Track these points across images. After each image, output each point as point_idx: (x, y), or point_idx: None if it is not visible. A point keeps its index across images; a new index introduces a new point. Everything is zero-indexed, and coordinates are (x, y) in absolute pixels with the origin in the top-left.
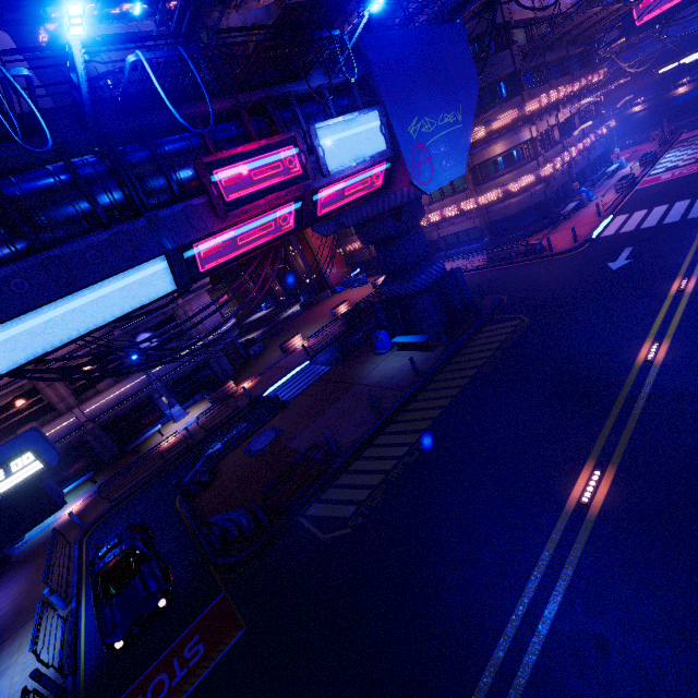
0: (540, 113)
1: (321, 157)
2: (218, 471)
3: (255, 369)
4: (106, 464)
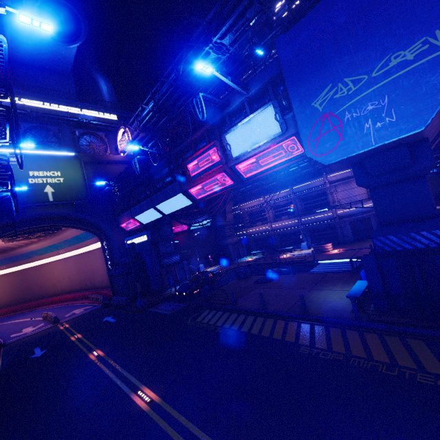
0: None
1: (227, 151)
2: (249, 278)
3: (359, 244)
4: (275, 250)
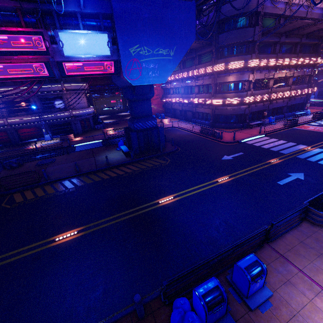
0: (262, 69)
1: (59, 47)
2: (23, 165)
3: (89, 134)
4: (13, 144)
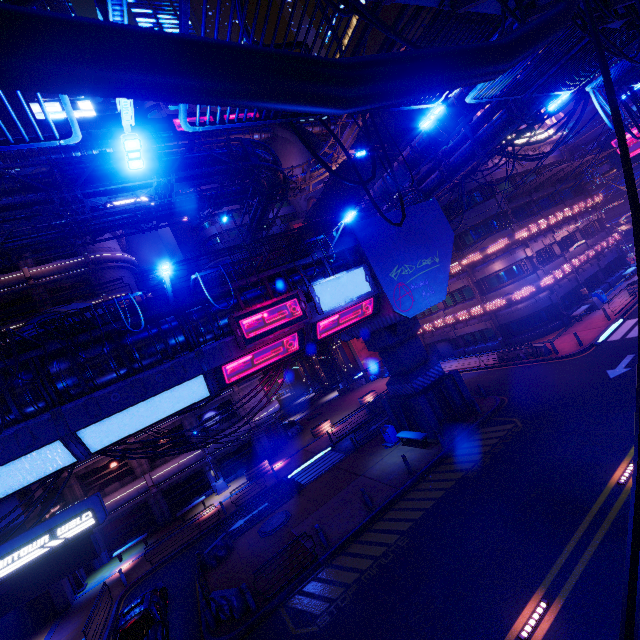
0: (534, 237)
1: (317, 303)
2: (234, 548)
3: (289, 450)
4: (159, 527)
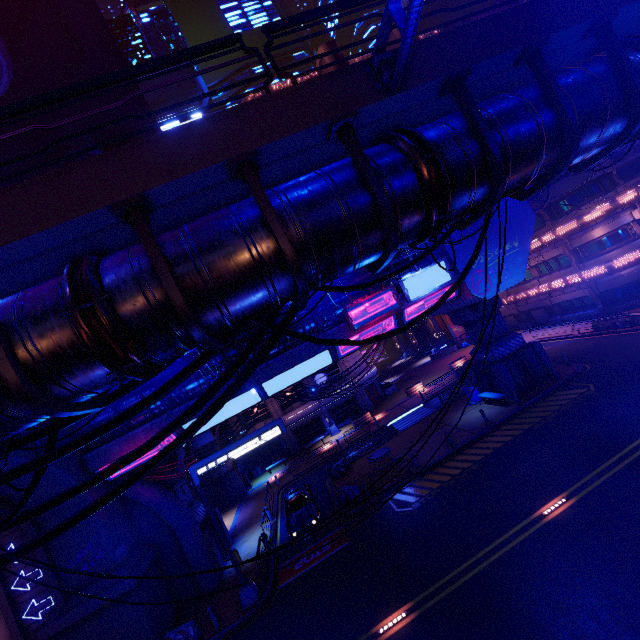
0: None
1: (405, 294)
2: (351, 468)
3: (387, 405)
4: (292, 455)
